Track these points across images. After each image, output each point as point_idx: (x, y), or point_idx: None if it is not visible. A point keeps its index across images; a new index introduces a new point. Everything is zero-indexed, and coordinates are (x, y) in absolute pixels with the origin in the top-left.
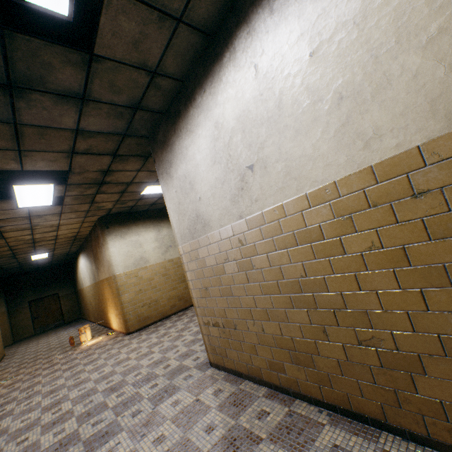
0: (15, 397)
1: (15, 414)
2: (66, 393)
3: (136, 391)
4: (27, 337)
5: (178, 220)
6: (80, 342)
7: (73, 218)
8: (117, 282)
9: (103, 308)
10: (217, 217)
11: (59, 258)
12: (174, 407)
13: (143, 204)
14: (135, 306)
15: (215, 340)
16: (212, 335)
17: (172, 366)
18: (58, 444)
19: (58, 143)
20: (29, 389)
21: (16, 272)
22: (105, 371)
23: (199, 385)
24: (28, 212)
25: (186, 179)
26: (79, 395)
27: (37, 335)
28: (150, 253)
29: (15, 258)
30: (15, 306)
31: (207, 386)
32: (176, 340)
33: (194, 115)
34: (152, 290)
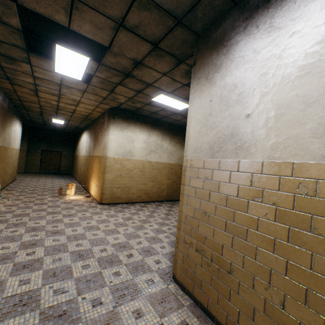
0: (8, 219)
1: (1, 237)
2: (43, 236)
3: (100, 271)
4: (34, 172)
5: (198, 132)
6: (65, 193)
7: (91, 100)
8: (106, 163)
9: (88, 176)
10: (268, 145)
11: (70, 128)
12: (135, 319)
13: (147, 109)
14: (113, 185)
15: (192, 264)
16: (190, 258)
17: (135, 259)
18: (19, 298)
19: (113, 3)
20: (19, 217)
21: (40, 127)
22: (77, 231)
23: (162, 301)
24: (61, 79)
25: (236, 88)
26: (52, 246)
27: (40, 173)
28: (137, 150)
29: (42, 116)
30: (33, 149)
31: (172, 309)
32: (139, 230)
33: (299, 2)
34: (128, 179)
